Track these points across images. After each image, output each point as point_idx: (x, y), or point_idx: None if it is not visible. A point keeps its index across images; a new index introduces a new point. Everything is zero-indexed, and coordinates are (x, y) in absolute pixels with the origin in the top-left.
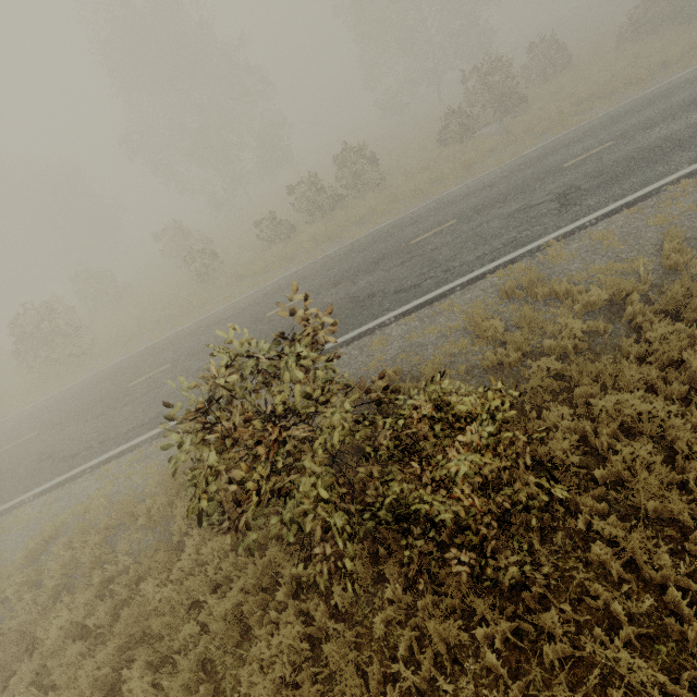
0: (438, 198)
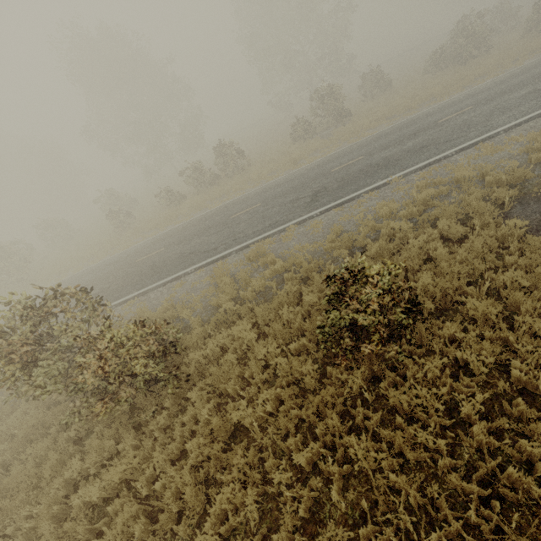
0: (266, 185)
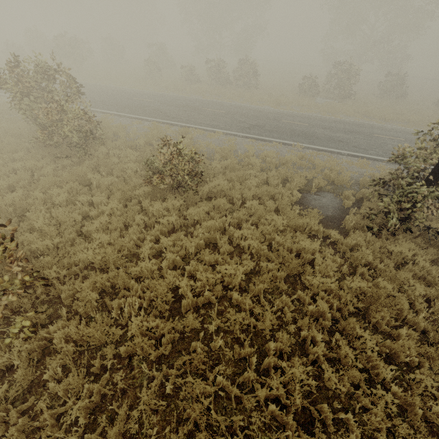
0: (245, 105)
